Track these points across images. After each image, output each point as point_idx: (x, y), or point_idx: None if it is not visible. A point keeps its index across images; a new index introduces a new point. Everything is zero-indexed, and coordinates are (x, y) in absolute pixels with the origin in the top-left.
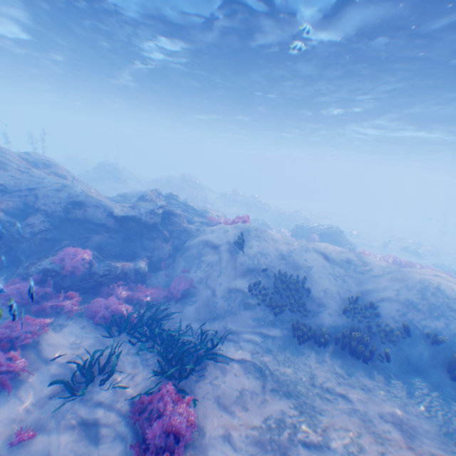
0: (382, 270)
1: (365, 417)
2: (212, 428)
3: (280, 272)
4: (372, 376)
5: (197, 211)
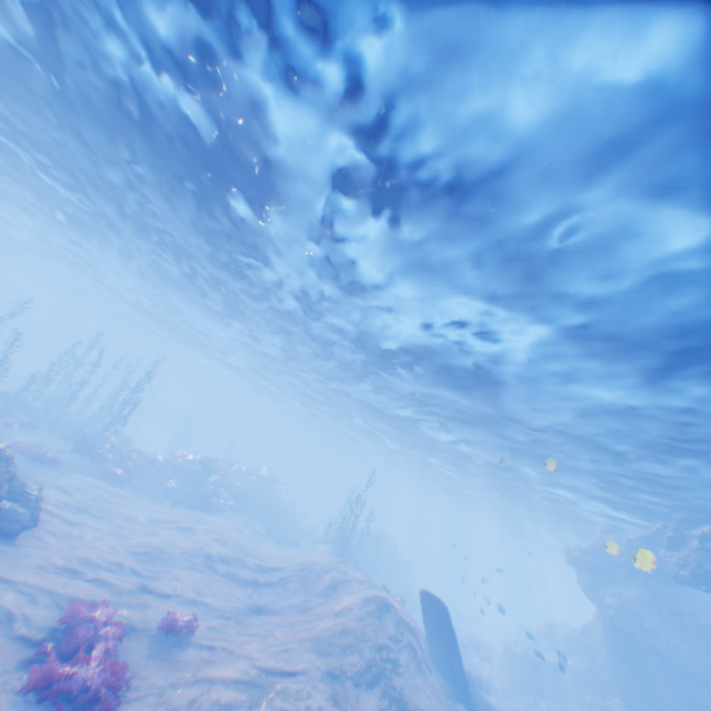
0: None
1: None
2: None
3: None
4: None
5: None
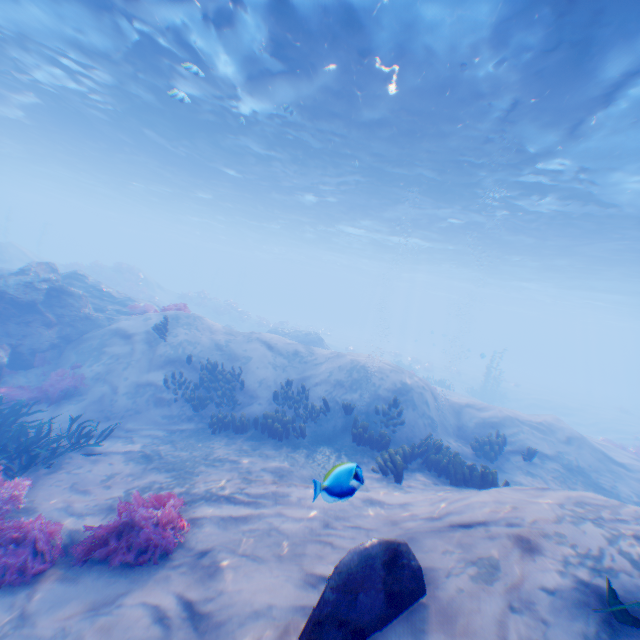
0: (325, 356)
1: (245, 470)
2: (51, 506)
3: (208, 360)
4: (279, 447)
5: (117, 298)
